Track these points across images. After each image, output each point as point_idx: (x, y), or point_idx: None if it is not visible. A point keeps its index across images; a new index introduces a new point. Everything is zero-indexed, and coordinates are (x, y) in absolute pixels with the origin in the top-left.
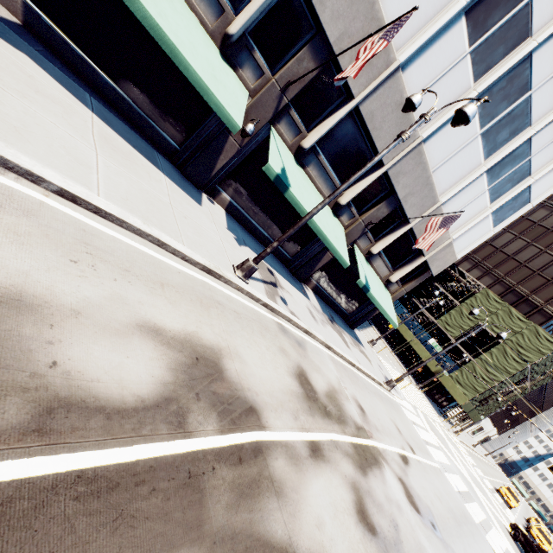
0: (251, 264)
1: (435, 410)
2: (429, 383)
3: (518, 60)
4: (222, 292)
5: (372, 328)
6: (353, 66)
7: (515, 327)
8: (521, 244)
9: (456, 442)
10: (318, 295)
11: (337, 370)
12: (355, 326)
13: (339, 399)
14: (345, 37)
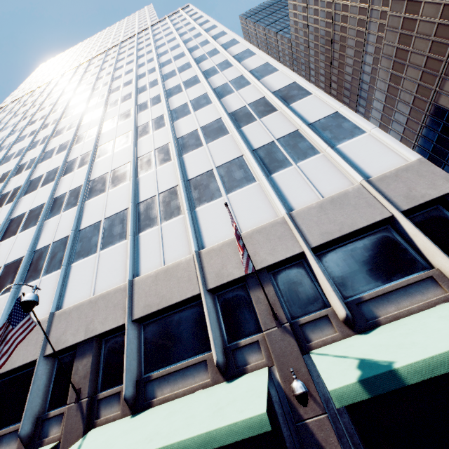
0: None
1: None
2: None
3: (183, 188)
4: None
5: None
6: None
7: None
8: None
9: None
10: None
11: None
12: None
13: None
14: (89, 326)
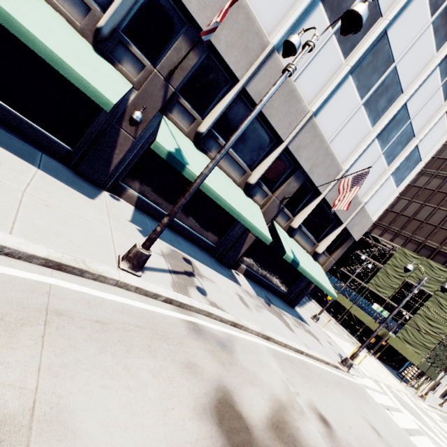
0: (139, 250)
1: (394, 376)
2: (379, 347)
3: (377, 36)
4: (80, 294)
5: (312, 302)
6: (218, 15)
7: (440, 278)
8: (416, 206)
9: (427, 410)
10: (251, 279)
11: (282, 367)
12: (295, 304)
13: (290, 422)
14: None
